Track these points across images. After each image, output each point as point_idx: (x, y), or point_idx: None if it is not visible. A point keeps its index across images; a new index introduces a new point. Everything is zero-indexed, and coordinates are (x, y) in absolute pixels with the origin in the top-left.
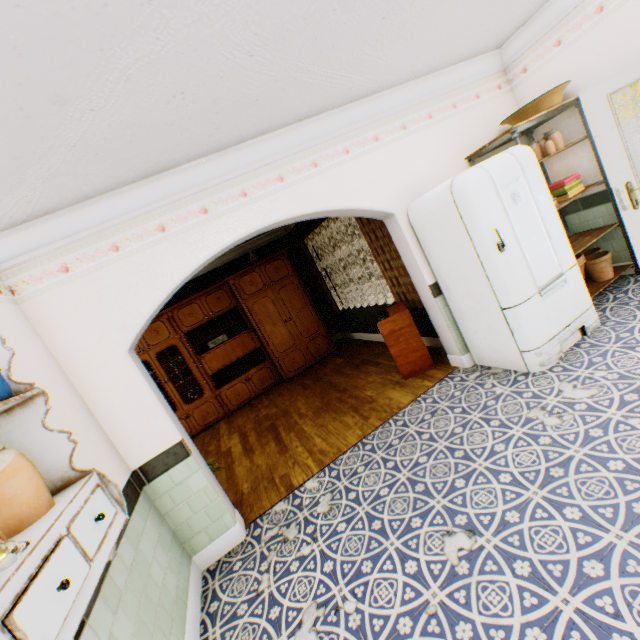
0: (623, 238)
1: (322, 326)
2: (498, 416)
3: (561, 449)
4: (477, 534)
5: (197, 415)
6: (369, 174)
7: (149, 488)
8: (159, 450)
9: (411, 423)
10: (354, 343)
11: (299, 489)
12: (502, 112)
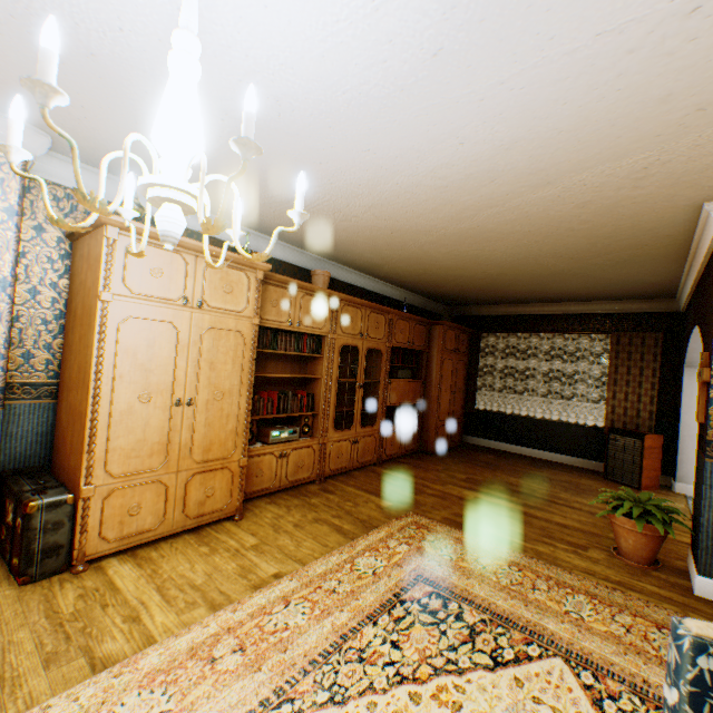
0: None
1: (463, 415)
2: None
3: None
4: None
5: (360, 445)
6: None
7: None
8: None
9: None
10: (476, 445)
11: None
12: None
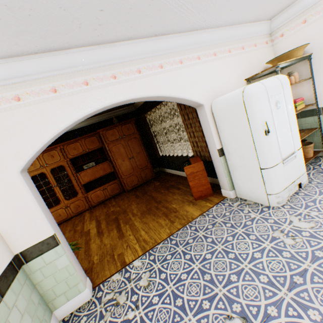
0: (320, 136)
1: (150, 163)
2: (254, 233)
3: (298, 262)
4: (249, 322)
5: (72, 207)
6: (192, 78)
7: (26, 266)
8: (36, 241)
9: (200, 229)
10: (166, 174)
11: (129, 266)
12: (266, 57)
